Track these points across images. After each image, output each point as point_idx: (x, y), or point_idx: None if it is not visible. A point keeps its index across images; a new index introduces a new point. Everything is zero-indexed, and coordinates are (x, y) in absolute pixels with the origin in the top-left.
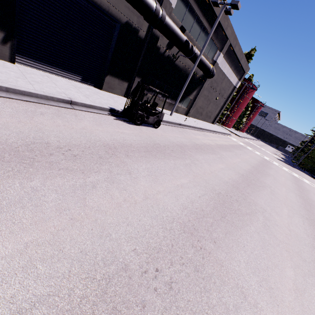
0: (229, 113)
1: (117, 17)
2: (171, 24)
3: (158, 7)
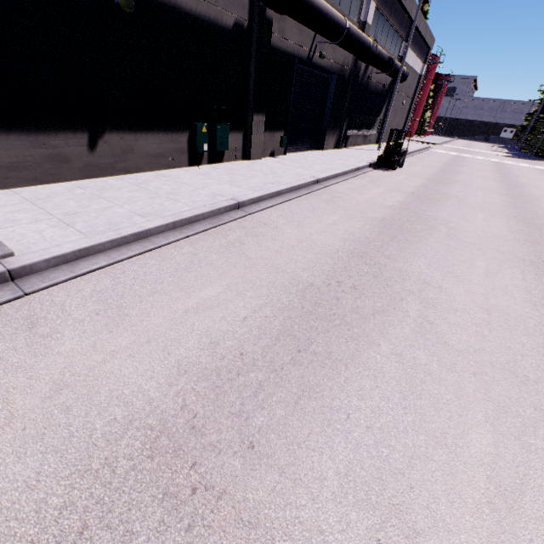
0: None
1: (335, 70)
2: (380, 51)
3: (374, 43)
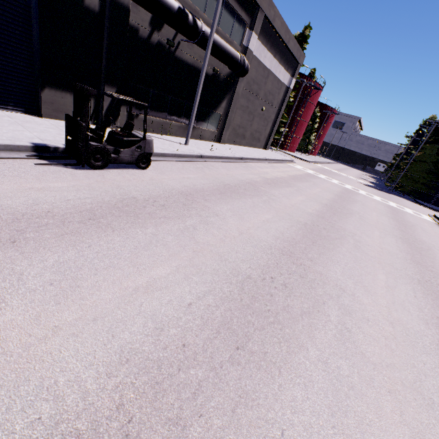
0: (289, 131)
1: None
2: None
3: None
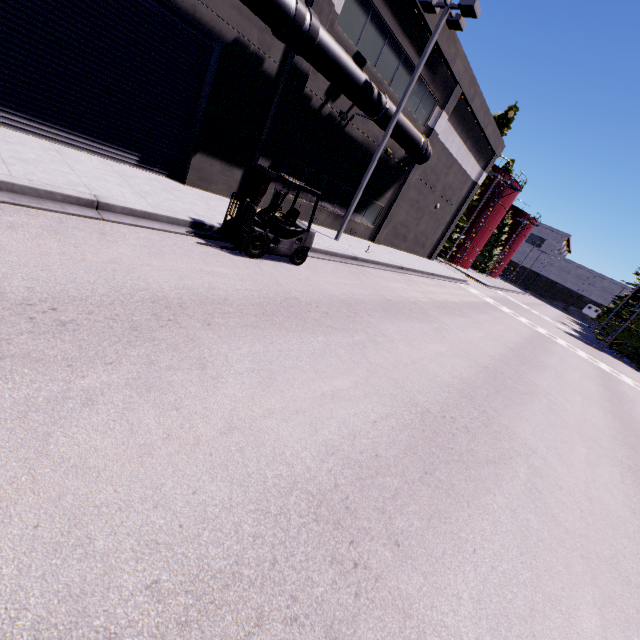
0: (465, 239)
1: (215, 30)
2: (332, 46)
3: (301, 7)
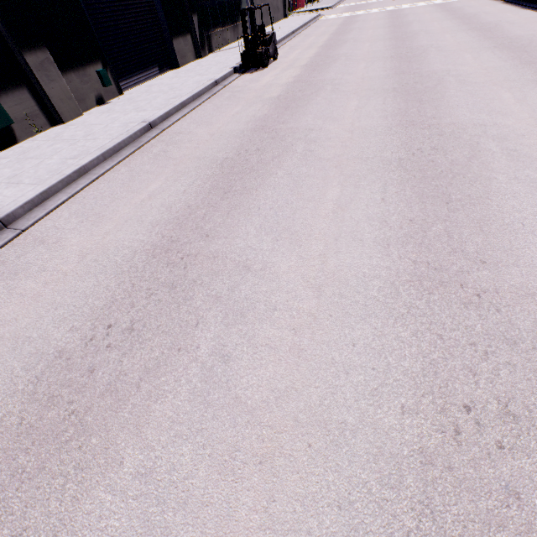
0: None
1: None
2: None
3: None
